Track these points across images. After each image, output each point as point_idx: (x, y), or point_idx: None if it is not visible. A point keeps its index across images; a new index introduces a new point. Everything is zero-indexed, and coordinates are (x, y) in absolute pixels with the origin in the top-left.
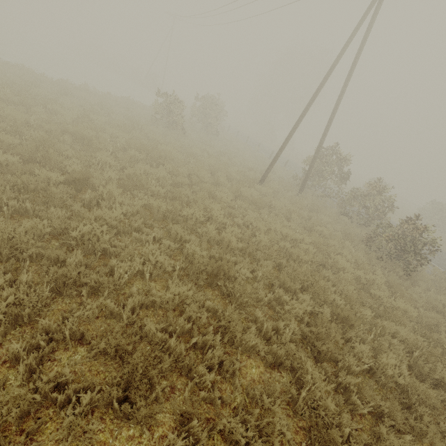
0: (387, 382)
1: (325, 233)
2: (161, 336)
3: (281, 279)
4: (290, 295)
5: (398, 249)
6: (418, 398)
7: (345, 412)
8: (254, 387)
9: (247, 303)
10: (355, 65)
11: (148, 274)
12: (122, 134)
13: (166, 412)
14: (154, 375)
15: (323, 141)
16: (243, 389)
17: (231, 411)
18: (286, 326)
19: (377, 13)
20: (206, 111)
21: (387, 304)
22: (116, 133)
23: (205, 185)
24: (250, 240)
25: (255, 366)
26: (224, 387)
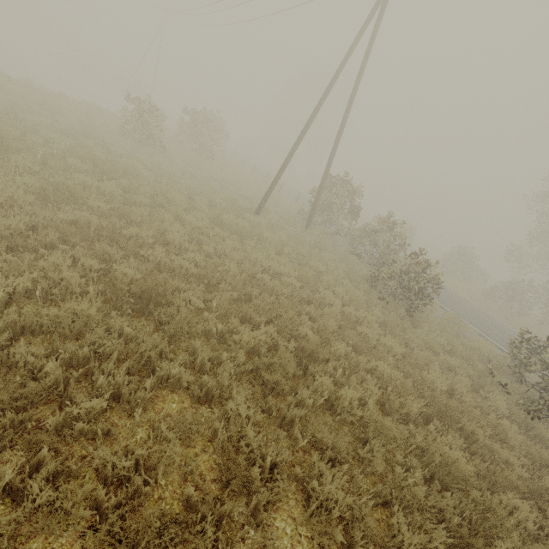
0: (346, 417)
1: (320, 269)
2: (37, 363)
3: (243, 311)
4: (255, 329)
5: (403, 289)
6: (376, 431)
7: (286, 449)
8: (161, 419)
9: (184, 332)
10: (359, 80)
11: (38, 292)
12: (66, 141)
13: (19, 449)
14: (8, 404)
15: (329, 168)
16: (151, 425)
17: (124, 448)
18: (232, 358)
19: (379, 22)
20: (198, 129)
21: (372, 341)
22: (56, 138)
23: (171, 207)
24: (216, 269)
25: (178, 401)
26: (122, 423)
